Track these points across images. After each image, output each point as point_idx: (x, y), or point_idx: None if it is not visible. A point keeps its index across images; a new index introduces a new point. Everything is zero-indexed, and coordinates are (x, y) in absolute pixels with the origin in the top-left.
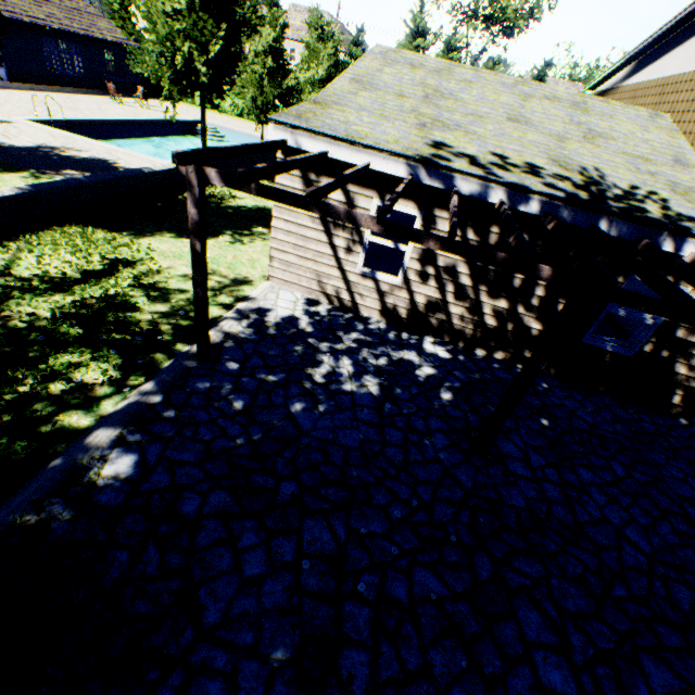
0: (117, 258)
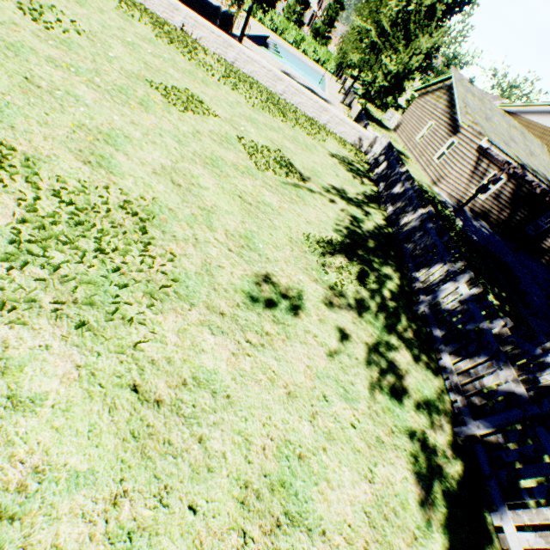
0: None
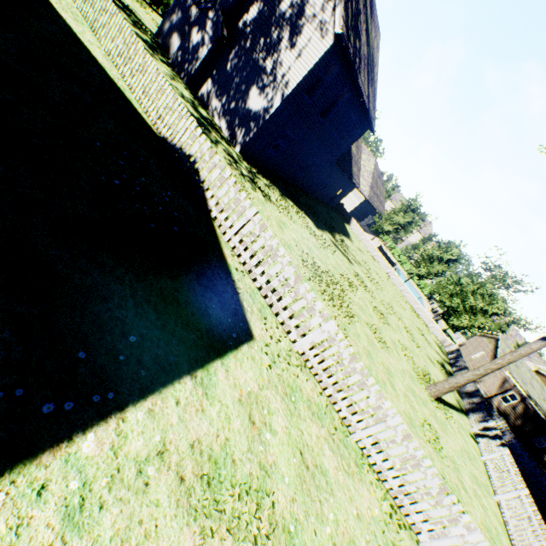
0: None
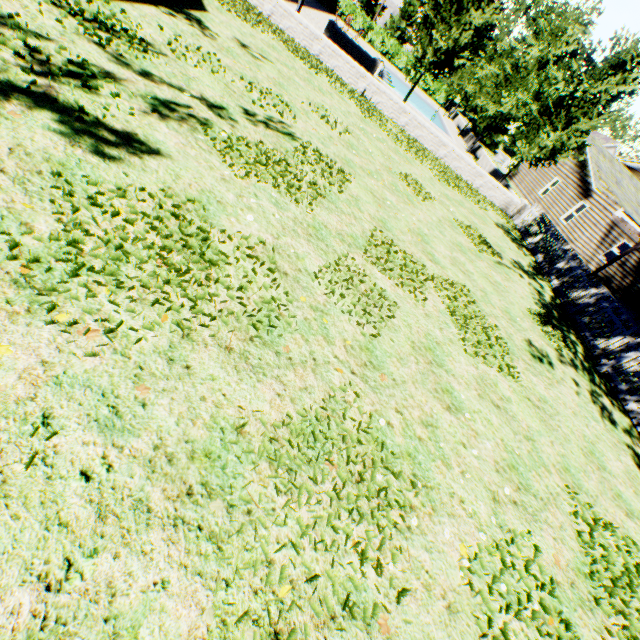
0: None
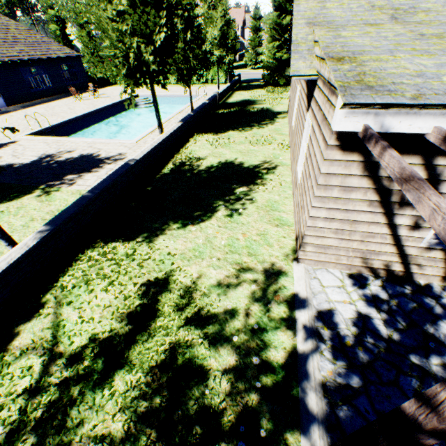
0: (149, 281)
